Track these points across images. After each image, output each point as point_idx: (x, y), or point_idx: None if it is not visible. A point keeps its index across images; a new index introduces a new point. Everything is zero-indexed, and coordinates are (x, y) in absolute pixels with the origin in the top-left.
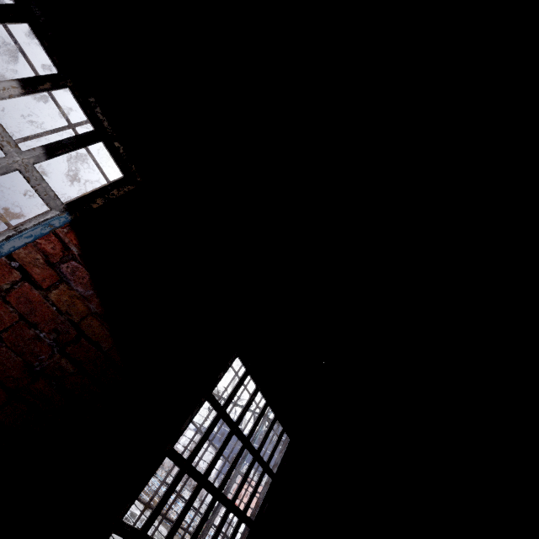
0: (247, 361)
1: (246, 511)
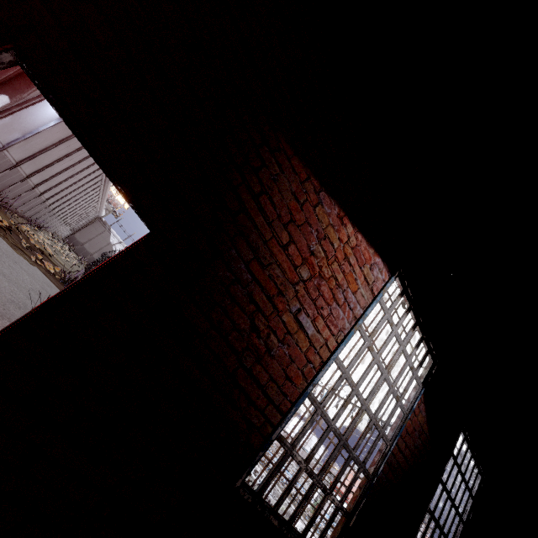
0: (465, 433)
1: (462, 515)
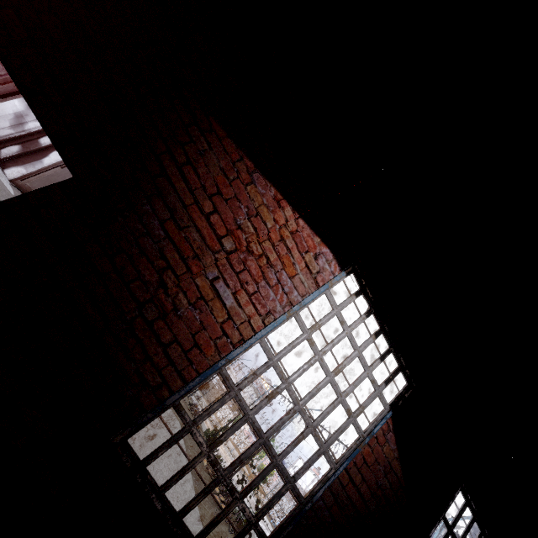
0: (466, 495)
1: None
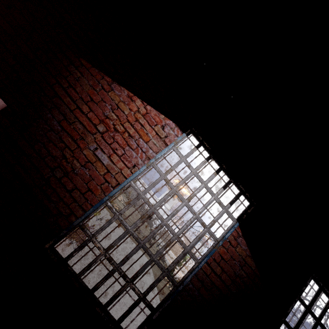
0: (319, 283)
1: None
